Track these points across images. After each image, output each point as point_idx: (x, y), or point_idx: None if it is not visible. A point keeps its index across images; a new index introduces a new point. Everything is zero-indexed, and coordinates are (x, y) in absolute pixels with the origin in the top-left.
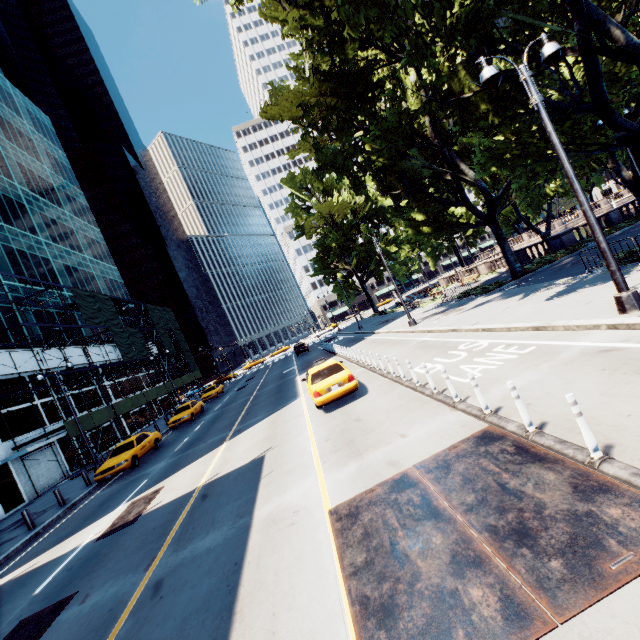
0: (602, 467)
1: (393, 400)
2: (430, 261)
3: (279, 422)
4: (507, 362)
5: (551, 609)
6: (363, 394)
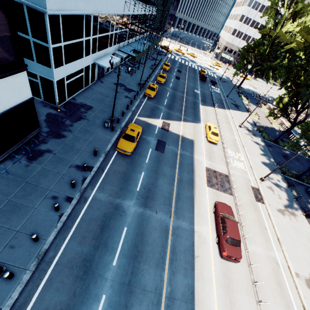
0: (232, 188)
1: (220, 154)
2: (267, 115)
3: (196, 130)
4: (240, 168)
5: (220, 190)
6: (216, 144)
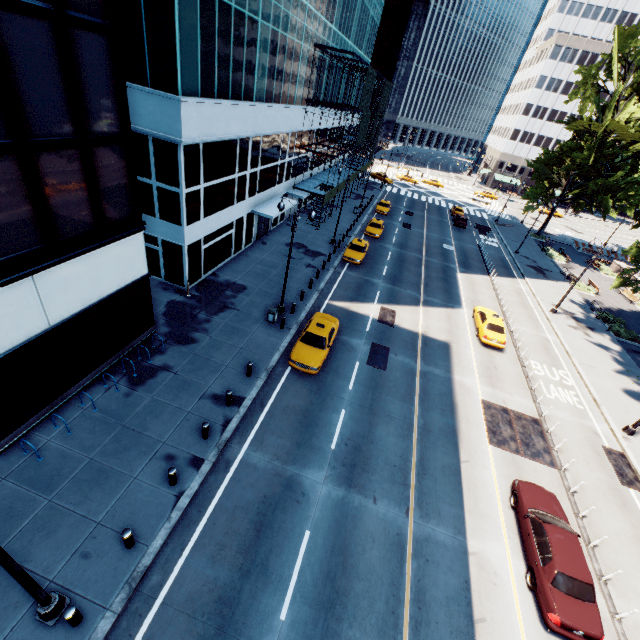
0: (553, 451)
1: (514, 372)
2: (616, 284)
3: (453, 323)
4: (567, 403)
5: (523, 455)
6: (501, 351)
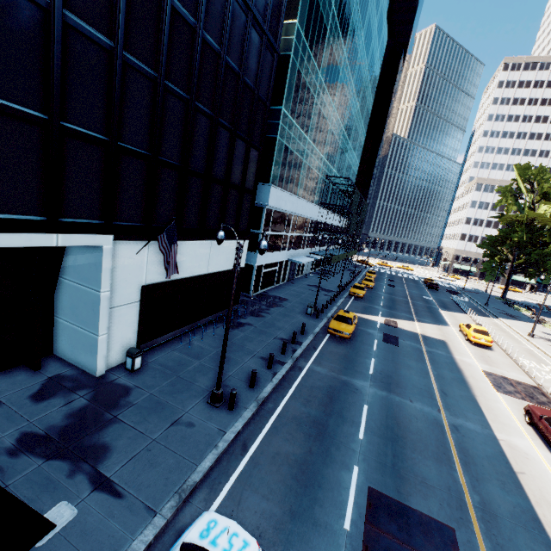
0: None
1: (505, 361)
2: None
3: (444, 332)
4: None
5: (529, 401)
6: (490, 350)
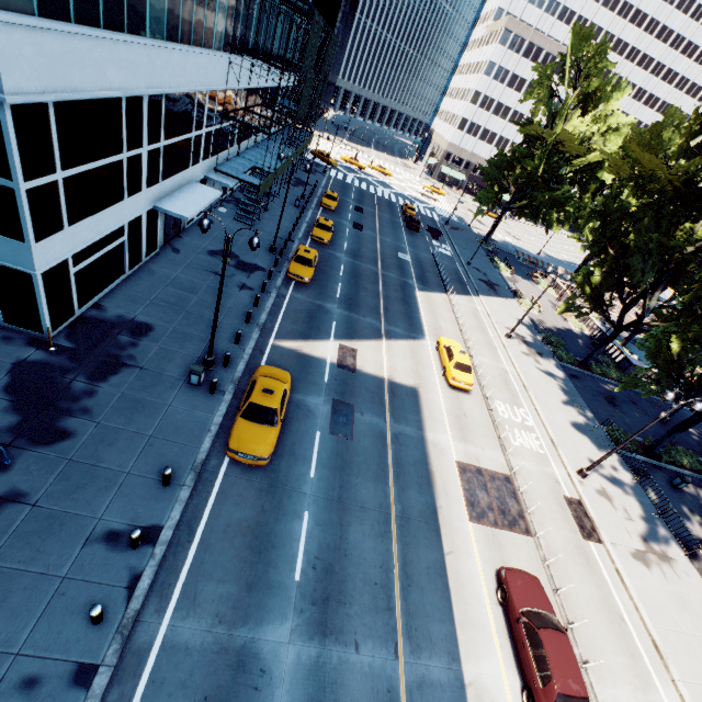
0: (527, 514)
1: (482, 418)
2: (562, 309)
3: (418, 359)
4: (531, 449)
5: (502, 527)
6: (468, 392)
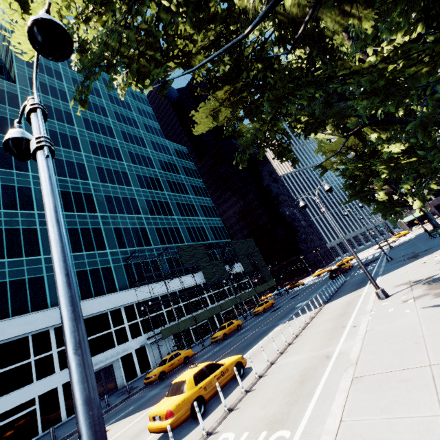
0: None
1: None
2: (417, 203)
3: None
4: None
5: None
6: (181, 436)
